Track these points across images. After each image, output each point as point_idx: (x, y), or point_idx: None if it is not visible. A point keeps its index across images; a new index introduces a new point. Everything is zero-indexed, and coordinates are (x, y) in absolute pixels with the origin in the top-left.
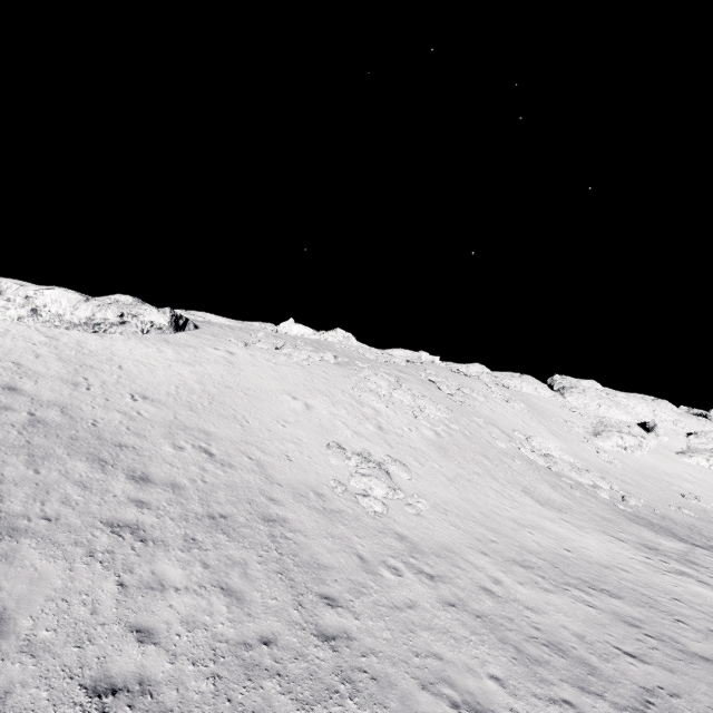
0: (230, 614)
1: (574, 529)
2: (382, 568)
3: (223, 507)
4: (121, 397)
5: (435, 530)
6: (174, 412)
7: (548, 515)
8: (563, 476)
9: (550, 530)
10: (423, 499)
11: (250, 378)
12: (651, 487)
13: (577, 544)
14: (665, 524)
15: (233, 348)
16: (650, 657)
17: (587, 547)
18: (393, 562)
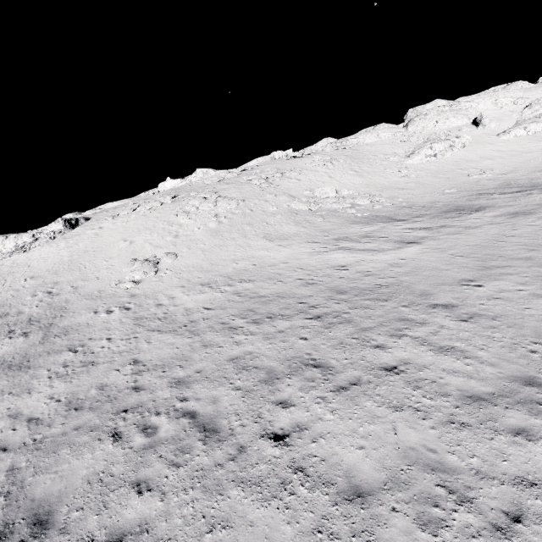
0: (7, 350)
1: (279, 249)
2: (103, 313)
3: (38, 314)
4: (19, 282)
5: (161, 285)
6: (44, 279)
7: (268, 246)
8: (320, 211)
9: (256, 256)
10: (169, 270)
11: (104, 240)
12: (434, 182)
13: (269, 258)
14: (394, 213)
15: (104, 223)
16: (220, 307)
17: (275, 257)
18: (114, 309)
